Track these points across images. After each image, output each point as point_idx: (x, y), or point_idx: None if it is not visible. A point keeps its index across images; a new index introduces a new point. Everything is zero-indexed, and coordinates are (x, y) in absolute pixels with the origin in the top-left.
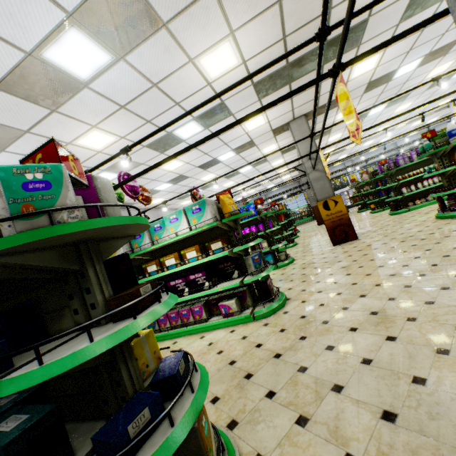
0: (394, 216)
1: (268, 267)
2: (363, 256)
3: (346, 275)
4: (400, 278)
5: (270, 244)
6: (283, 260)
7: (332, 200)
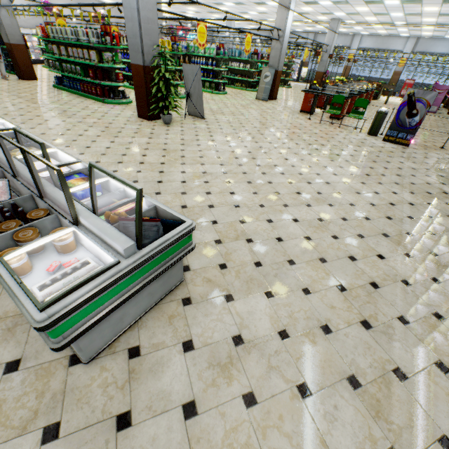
0: None
1: None
2: None
3: None
4: None
5: None
6: None
7: None
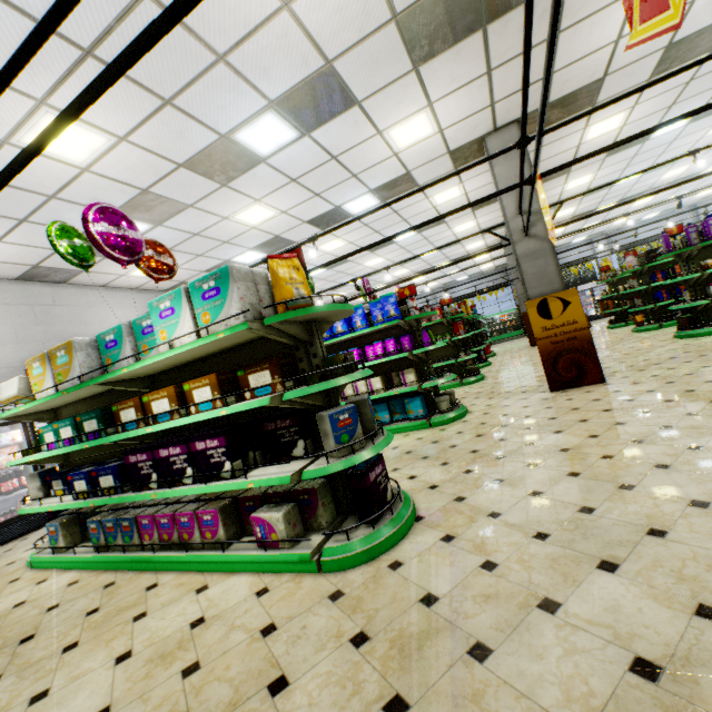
0: (686, 341)
1: (377, 440)
2: (614, 426)
3: (568, 475)
4: None
5: (422, 377)
6: (443, 411)
7: (558, 299)
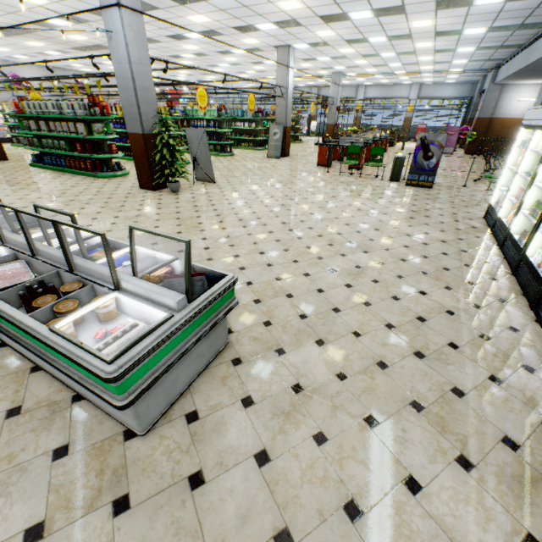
0: None
1: None
2: None
3: None
4: None
5: None
6: None
7: None
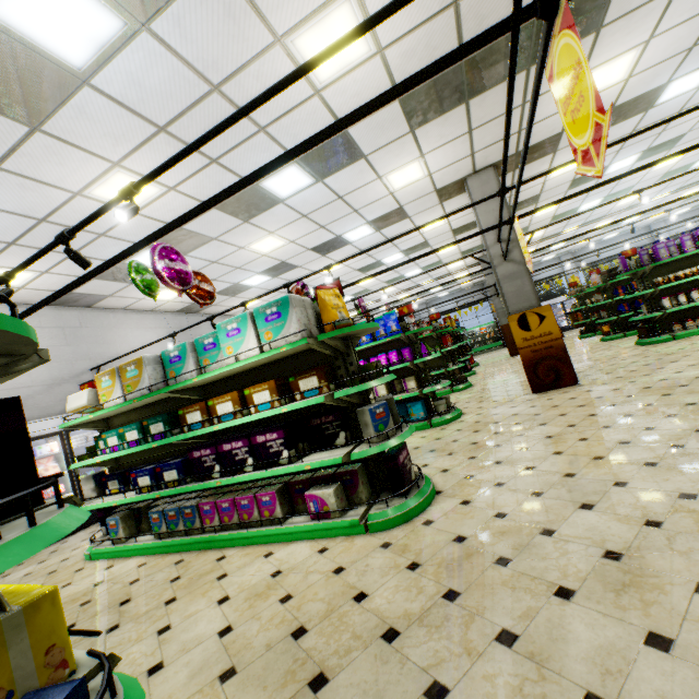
0: (645, 348)
1: (404, 430)
2: (587, 417)
3: (554, 454)
4: (669, 473)
5: (421, 384)
6: (442, 413)
7: (535, 313)
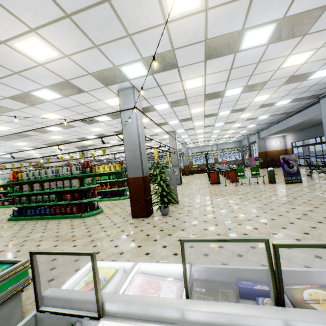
0: None
1: None
2: None
3: None
4: None
5: None
6: None
7: None
